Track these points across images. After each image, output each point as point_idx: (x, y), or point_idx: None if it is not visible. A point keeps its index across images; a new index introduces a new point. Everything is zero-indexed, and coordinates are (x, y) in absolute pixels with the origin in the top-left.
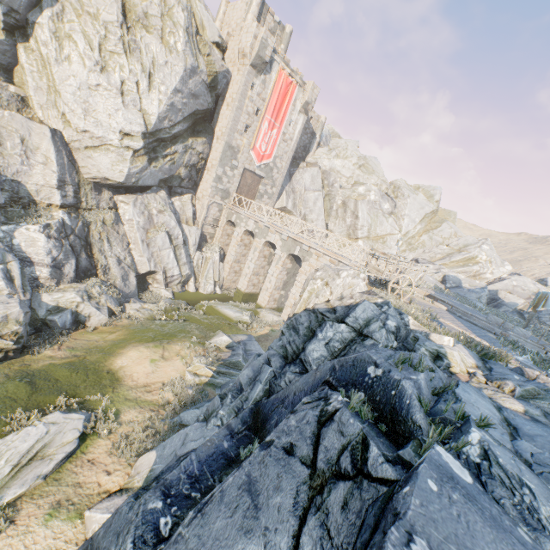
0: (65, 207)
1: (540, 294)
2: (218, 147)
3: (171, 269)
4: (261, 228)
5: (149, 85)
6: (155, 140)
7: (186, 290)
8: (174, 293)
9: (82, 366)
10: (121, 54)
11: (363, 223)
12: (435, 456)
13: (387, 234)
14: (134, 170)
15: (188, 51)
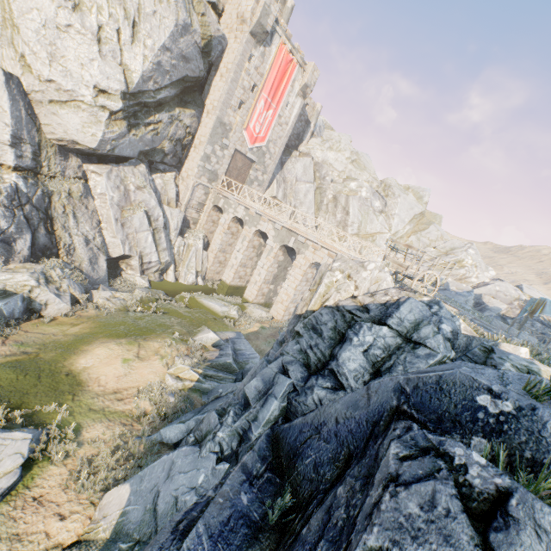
0: (20, 170)
1: (538, 300)
2: (208, 122)
3: (148, 254)
4: (252, 215)
5: (132, 36)
6: (136, 103)
7: (164, 279)
8: (150, 282)
9: (33, 366)
10: None
11: (353, 219)
12: None
13: (376, 232)
14: (110, 135)
15: (181, 3)
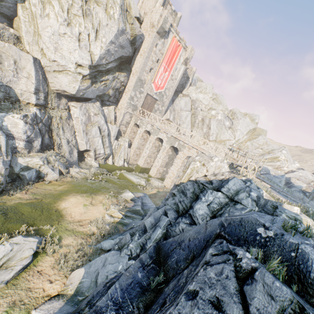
0: (38, 105)
1: None
2: (133, 79)
3: (99, 149)
4: (155, 129)
5: (95, 37)
6: (96, 71)
7: (106, 163)
8: (99, 164)
9: (40, 205)
10: (80, 16)
11: (213, 132)
12: None
13: (226, 139)
14: (82, 87)
15: (121, 19)
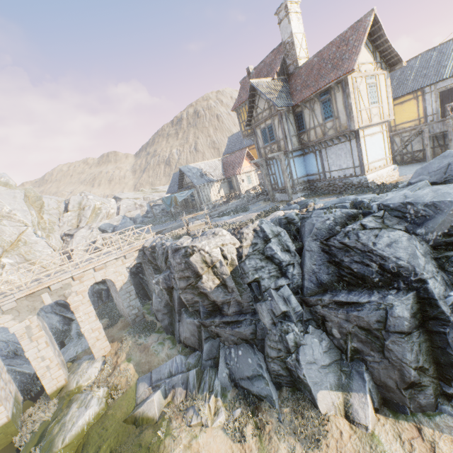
0: None
1: (173, 197)
2: None
3: None
4: None
5: None
6: None
7: None
8: None
9: None
10: None
11: None
12: (377, 203)
13: (19, 235)
14: None
15: None
